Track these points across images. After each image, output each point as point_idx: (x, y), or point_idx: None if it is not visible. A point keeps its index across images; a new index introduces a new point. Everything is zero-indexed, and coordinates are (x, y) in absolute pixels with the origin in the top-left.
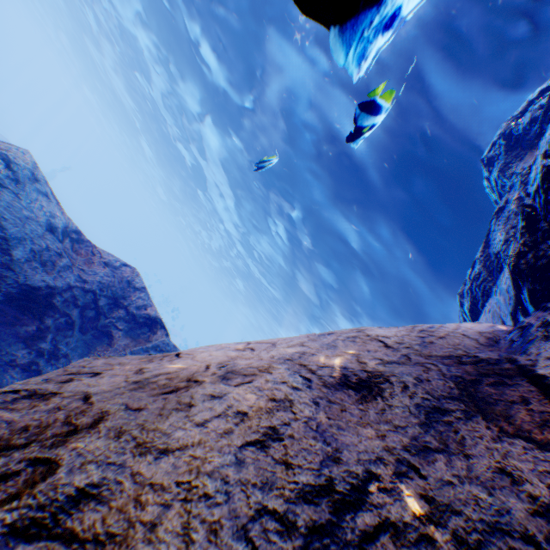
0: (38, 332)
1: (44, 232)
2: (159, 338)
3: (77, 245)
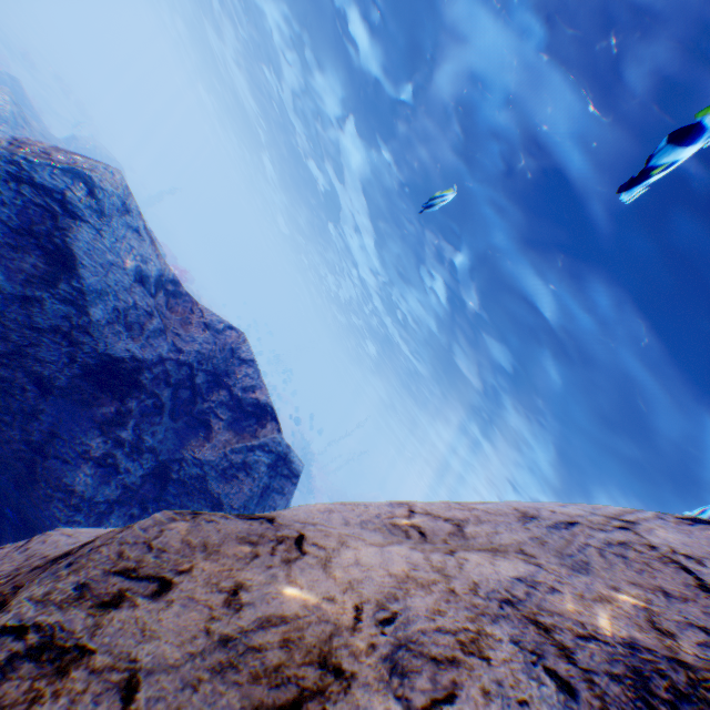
0: (118, 417)
1: (131, 283)
2: (268, 433)
3: (173, 300)
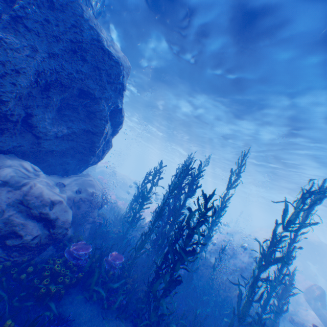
0: None
1: None
2: None
3: None
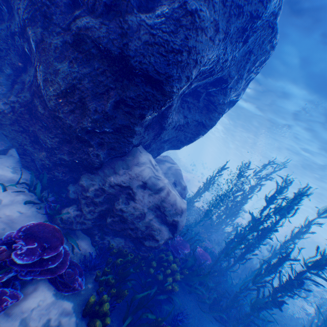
0: None
1: None
2: None
3: None
